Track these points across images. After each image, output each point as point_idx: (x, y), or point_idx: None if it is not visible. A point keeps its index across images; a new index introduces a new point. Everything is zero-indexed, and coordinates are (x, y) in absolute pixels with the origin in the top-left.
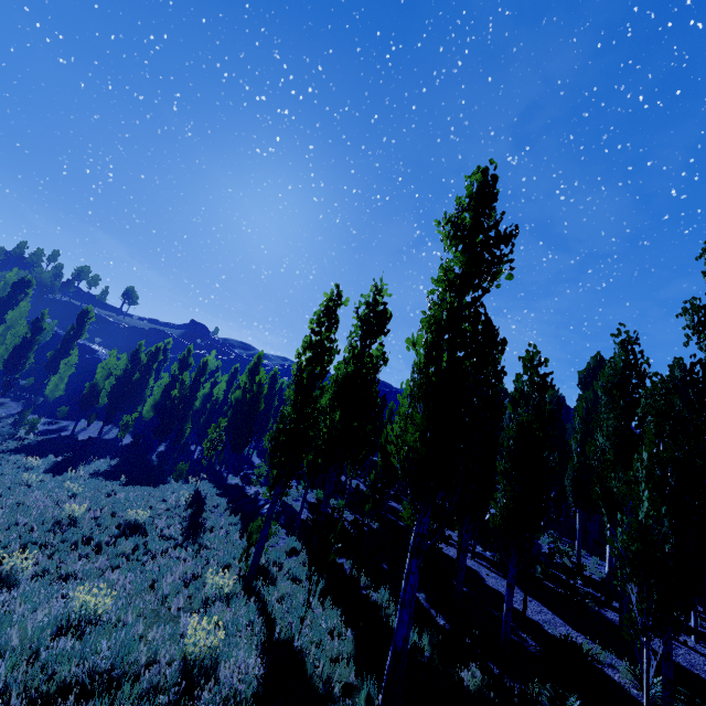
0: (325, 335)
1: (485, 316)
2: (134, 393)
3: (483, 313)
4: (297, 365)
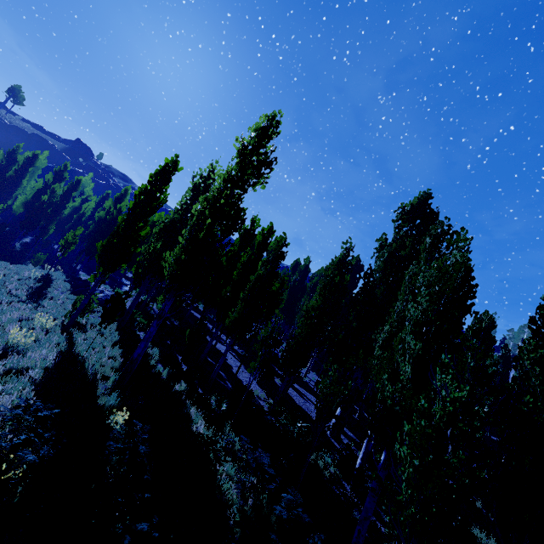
0: (158, 188)
1: (238, 205)
2: (5, 187)
3: (238, 204)
4: (133, 203)
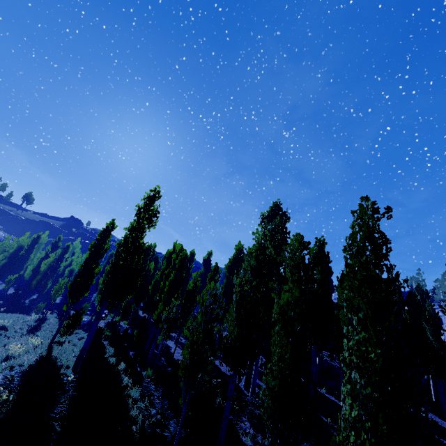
0: (103, 242)
1: (139, 242)
2: (19, 262)
3: (139, 241)
4: (89, 254)
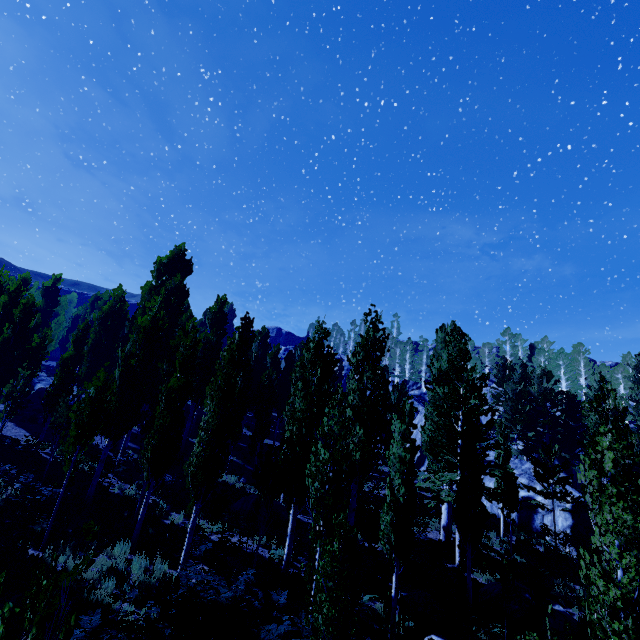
0: None
1: None
2: None
3: None
4: None
